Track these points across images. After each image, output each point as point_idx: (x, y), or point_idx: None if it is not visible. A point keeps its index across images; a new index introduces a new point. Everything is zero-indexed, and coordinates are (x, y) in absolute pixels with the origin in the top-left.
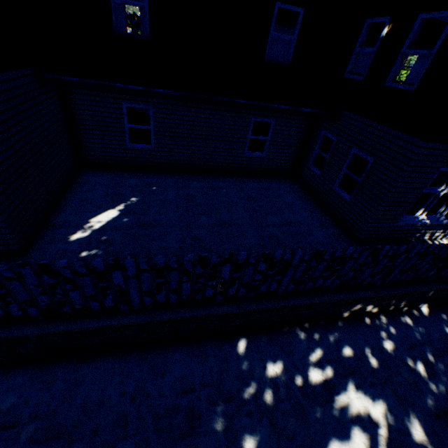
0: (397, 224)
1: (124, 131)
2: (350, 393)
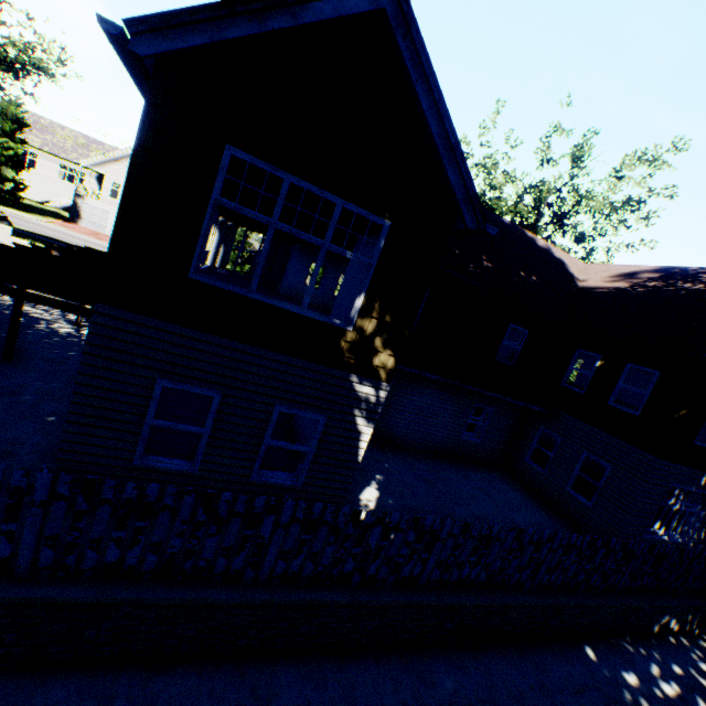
0: (642, 537)
1: None
2: None
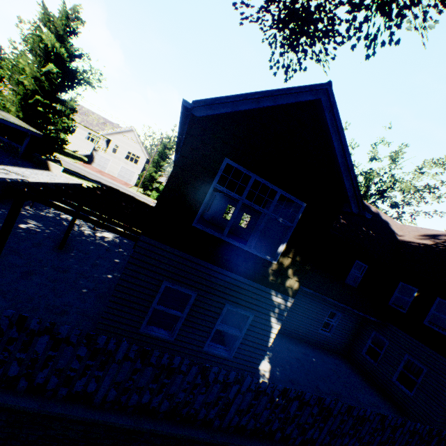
0: None
1: None
2: None
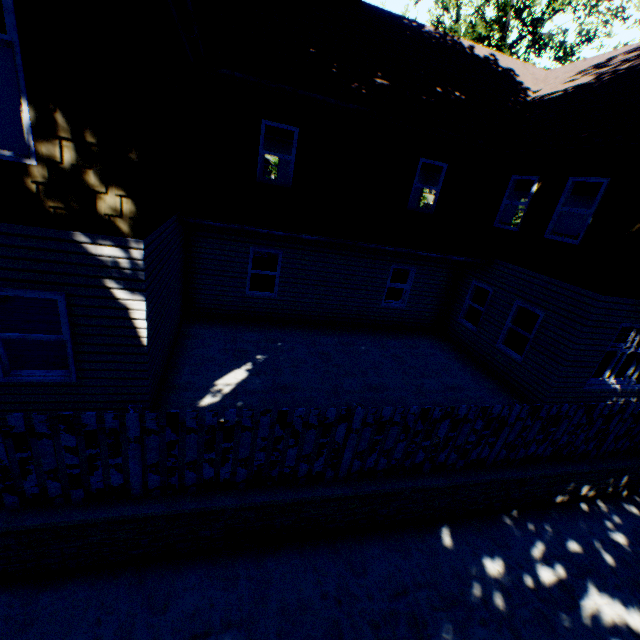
0: (583, 389)
1: (245, 276)
2: (595, 598)
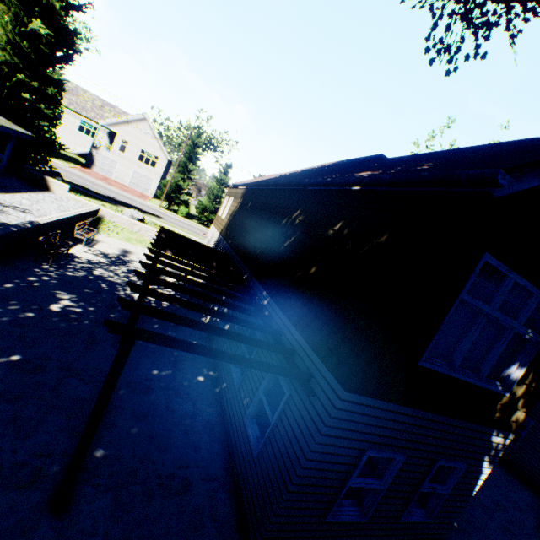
0: None
1: None
2: None
